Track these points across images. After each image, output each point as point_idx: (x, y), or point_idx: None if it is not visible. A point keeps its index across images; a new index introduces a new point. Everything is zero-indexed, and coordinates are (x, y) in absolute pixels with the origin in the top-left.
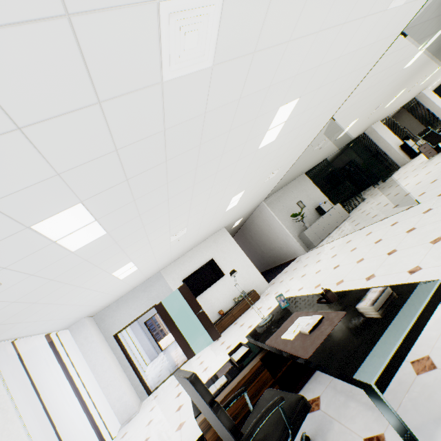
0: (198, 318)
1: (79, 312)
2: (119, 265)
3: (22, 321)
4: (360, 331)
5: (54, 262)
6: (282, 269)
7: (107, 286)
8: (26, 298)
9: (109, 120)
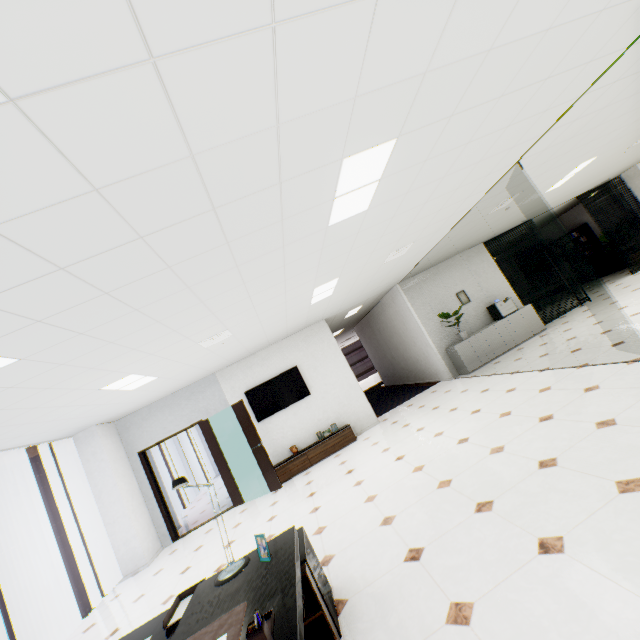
0: (254, 453)
1: (77, 423)
2: (107, 380)
3: None
4: None
5: None
6: (410, 396)
7: (106, 398)
8: None
9: None
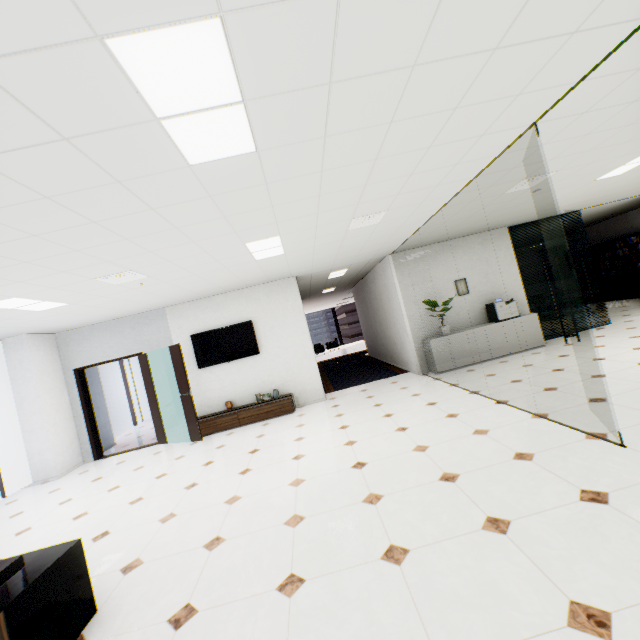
0: (182, 401)
1: None
2: None
3: None
4: None
5: None
6: (373, 379)
7: (6, 314)
8: None
9: None
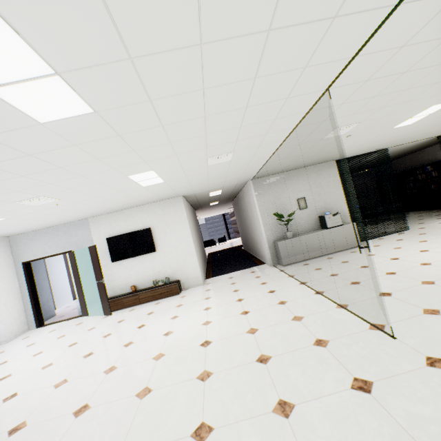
0: (98, 286)
1: None
2: None
3: None
4: None
5: None
6: (240, 268)
7: None
8: None
9: None
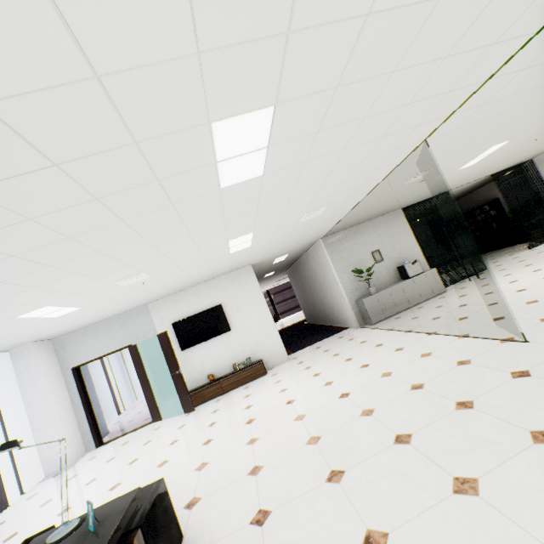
0: (173, 379)
1: (7, 341)
2: (19, 311)
3: None
4: None
5: None
6: (321, 338)
7: (29, 324)
8: None
9: None
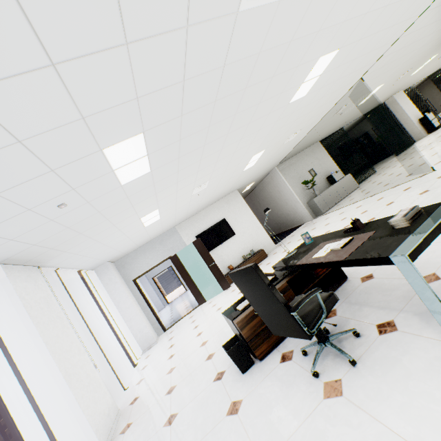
0: (210, 269)
1: (106, 254)
2: (148, 210)
3: (67, 251)
4: (391, 236)
5: (106, 193)
6: (288, 234)
7: (133, 231)
8: (77, 227)
9: (188, 47)
